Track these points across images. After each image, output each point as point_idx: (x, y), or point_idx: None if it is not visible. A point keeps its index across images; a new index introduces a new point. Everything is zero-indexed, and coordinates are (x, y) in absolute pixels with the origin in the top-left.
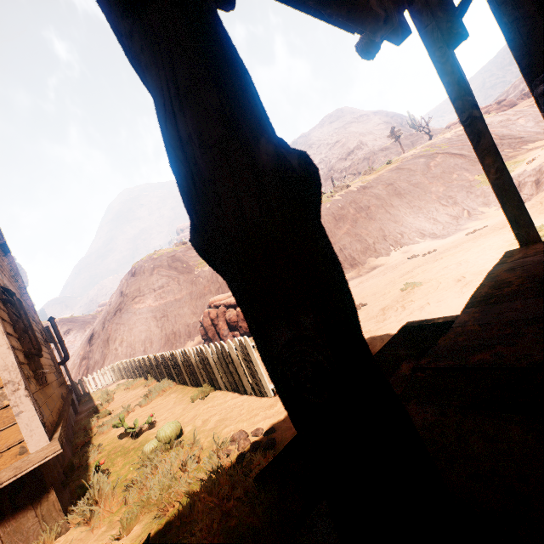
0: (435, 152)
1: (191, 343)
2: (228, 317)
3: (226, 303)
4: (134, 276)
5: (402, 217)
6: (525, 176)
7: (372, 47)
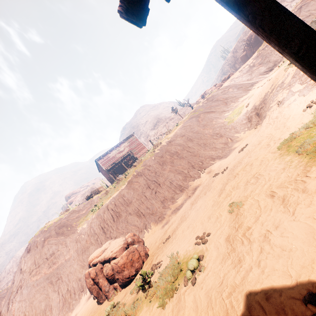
0: (198, 113)
1: (85, 297)
2: (105, 273)
3: (101, 260)
4: (29, 252)
5: (197, 151)
6: (249, 113)
7: (138, 3)
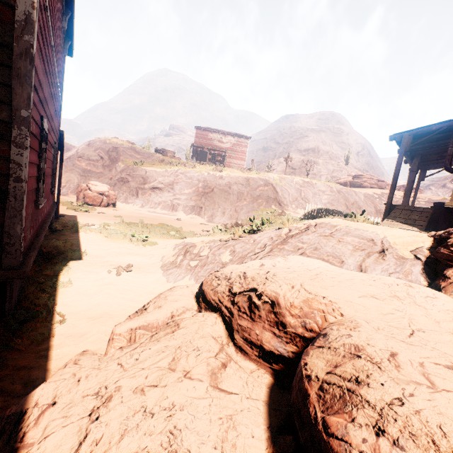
0: (272, 183)
1: None
2: (84, 192)
3: (89, 187)
4: (88, 145)
5: (215, 203)
6: None
7: None
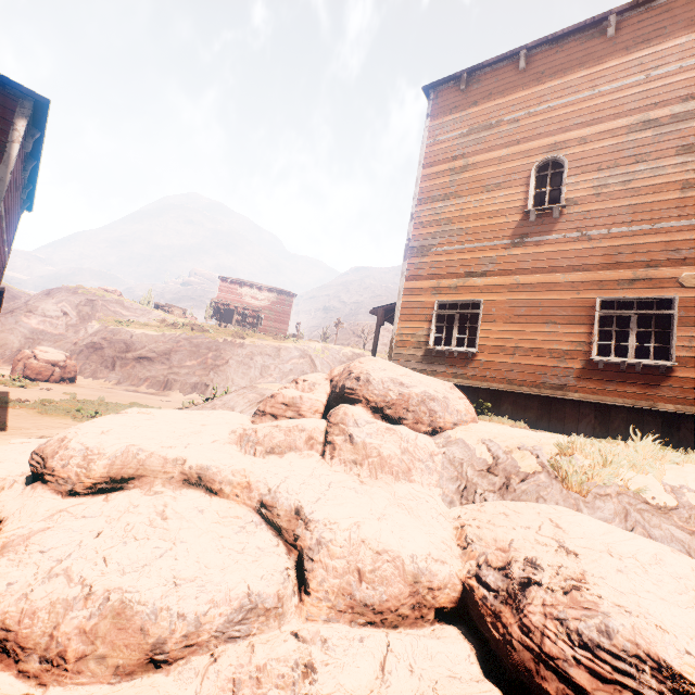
0: (311, 355)
1: None
2: (26, 361)
3: (35, 354)
4: (46, 295)
5: (229, 379)
6: None
7: None
